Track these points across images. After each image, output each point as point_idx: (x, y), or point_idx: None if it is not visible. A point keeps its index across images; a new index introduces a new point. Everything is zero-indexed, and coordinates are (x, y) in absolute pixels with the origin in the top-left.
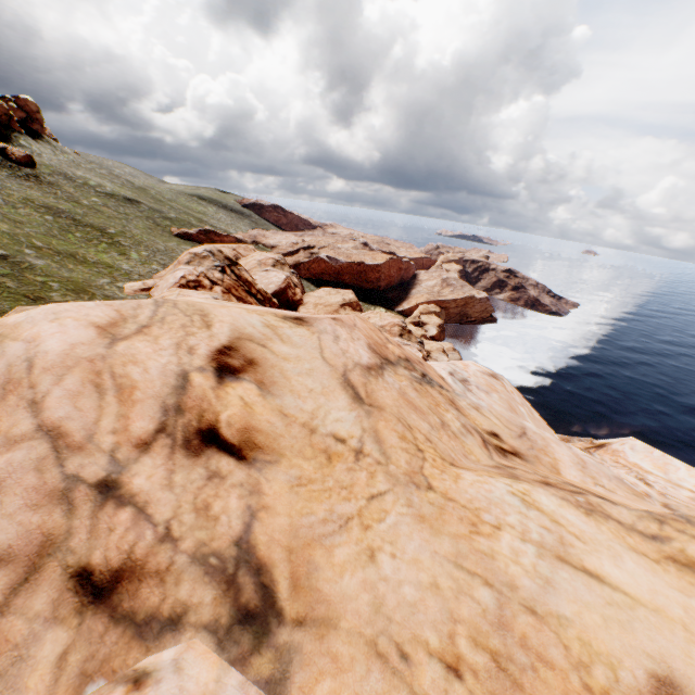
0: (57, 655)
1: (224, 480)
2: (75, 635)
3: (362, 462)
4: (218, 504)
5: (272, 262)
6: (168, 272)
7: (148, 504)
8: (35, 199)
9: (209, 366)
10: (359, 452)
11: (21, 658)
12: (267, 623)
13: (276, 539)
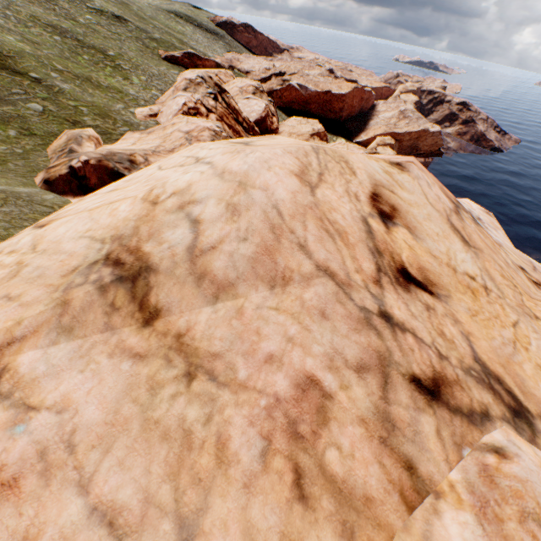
0: (433, 431)
1: (435, 311)
2: (436, 420)
3: (490, 296)
4: (446, 330)
5: (252, 89)
6: (168, 98)
7: (414, 330)
8: (39, 16)
9: (373, 212)
10: (485, 288)
11: (416, 432)
12: (527, 417)
13: (490, 357)
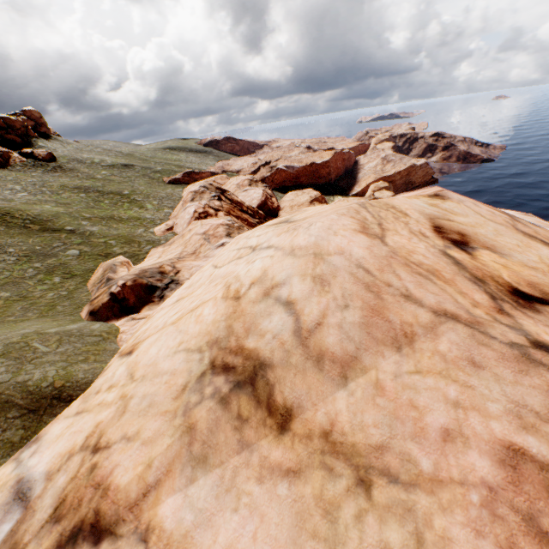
0: None
1: None
2: None
3: None
4: None
5: (247, 182)
6: (179, 211)
7: None
8: (67, 184)
9: (446, 244)
10: None
11: None
12: None
13: None
